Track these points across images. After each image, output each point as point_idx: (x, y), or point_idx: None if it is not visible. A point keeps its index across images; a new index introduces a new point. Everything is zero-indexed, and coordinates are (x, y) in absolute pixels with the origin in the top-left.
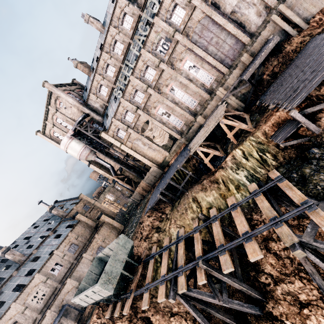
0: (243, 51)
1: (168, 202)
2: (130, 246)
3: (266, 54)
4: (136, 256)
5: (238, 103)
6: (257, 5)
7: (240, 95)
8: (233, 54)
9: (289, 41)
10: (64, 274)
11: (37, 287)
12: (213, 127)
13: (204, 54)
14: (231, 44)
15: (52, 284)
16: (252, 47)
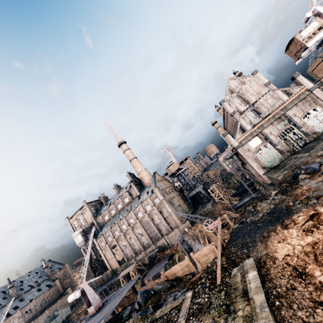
0: (159, 239)
1: (101, 299)
2: (69, 313)
3: (154, 252)
4: (69, 320)
5: (149, 261)
6: (165, 226)
7: (150, 259)
8: (155, 238)
9: (167, 249)
10: (29, 318)
11: (15, 319)
12: (128, 272)
13: (145, 232)
14: (155, 234)
15: (22, 322)
16: (156, 243)
